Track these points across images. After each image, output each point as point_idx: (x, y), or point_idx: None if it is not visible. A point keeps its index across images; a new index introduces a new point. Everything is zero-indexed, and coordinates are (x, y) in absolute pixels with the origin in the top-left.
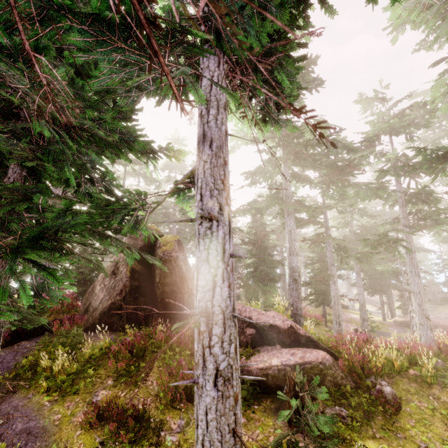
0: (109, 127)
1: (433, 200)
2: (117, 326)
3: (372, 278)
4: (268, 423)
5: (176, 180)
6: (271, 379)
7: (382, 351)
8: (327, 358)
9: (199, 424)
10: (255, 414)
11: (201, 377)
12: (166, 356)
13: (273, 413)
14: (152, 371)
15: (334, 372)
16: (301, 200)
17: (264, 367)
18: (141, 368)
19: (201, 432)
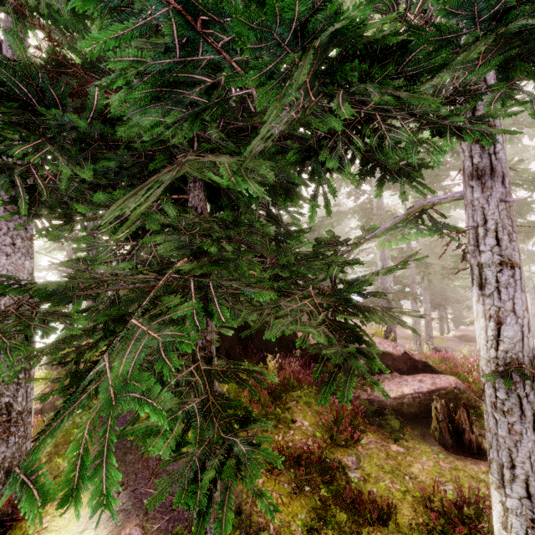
0: (407, 159)
1: (524, 210)
2: None
3: (430, 292)
4: (426, 450)
5: (409, 212)
6: (407, 407)
7: None
8: (459, 382)
9: (517, 465)
10: (407, 443)
11: (516, 424)
12: (302, 395)
13: (421, 439)
14: (293, 411)
15: (468, 396)
16: (386, 210)
17: (396, 396)
18: (285, 409)
19: (521, 471)
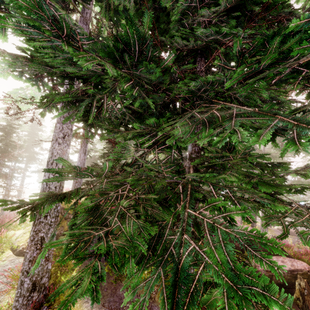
0: None
1: None
2: None
3: None
4: None
5: None
6: (275, 278)
7: None
8: None
9: None
10: None
11: None
12: None
13: None
14: None
15: None
16: None
17: (268, 269)
18: None
19: None
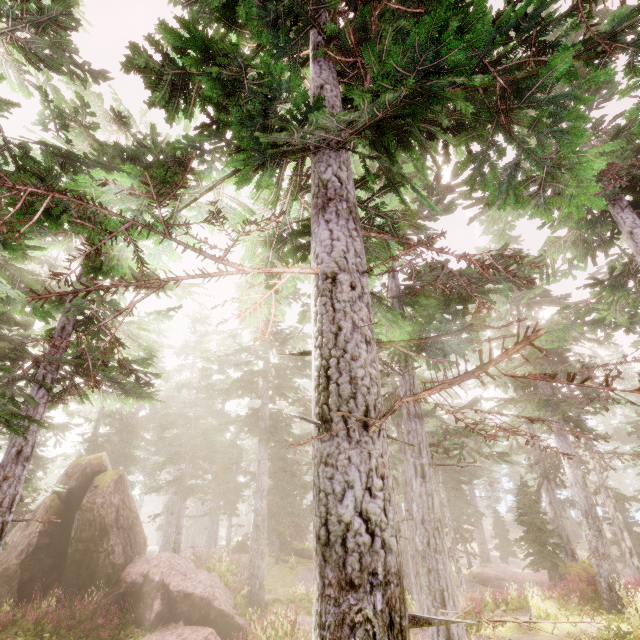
0: None
1: (436, 417)
2: (3, 601)
3: None
4: None
5: None
6: None
7: (278, 628)
8: (207, 638)
9: None
10: None
11: None
12: None
13: None
14: None
15: None
16: (291, 417)
17: None
18: None
19: None
